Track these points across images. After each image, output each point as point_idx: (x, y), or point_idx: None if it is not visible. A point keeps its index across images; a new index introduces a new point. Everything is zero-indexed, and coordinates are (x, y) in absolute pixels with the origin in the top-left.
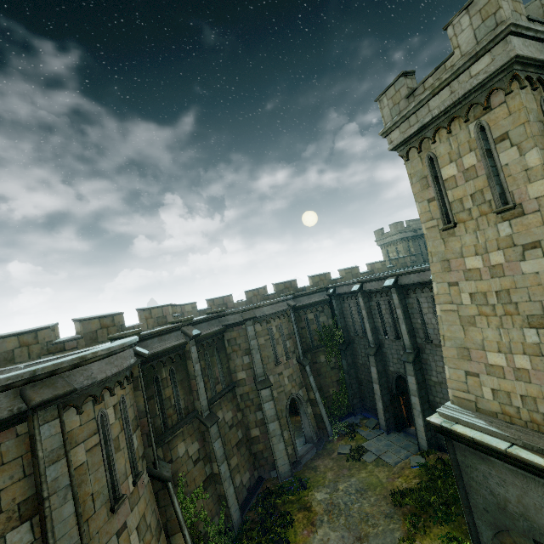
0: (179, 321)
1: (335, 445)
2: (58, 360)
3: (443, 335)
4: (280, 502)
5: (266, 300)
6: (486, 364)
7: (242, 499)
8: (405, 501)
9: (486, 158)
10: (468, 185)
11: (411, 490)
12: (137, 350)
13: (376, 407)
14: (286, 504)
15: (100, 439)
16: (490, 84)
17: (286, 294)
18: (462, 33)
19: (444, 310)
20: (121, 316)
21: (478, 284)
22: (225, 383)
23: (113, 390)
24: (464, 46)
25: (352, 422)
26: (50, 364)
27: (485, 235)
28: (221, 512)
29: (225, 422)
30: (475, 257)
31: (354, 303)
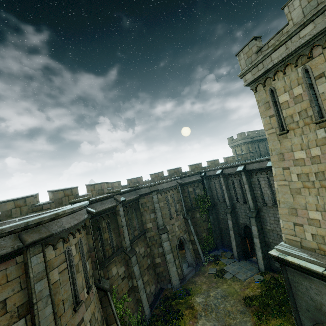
0: (112, 192)
1: (206, 268)
2: (41, 216)
3: (279, 200)
4: (174, 303)
5: (163, 179)
6: (308, 218)
7: (151, 301)
8: (252, 303)
9: (309, 89)
10: (297, 106)
11: (256, 296)
12: (88, 210)
13: (231, 245)
14: (178, 305)
15: (67, 265)
16: (312, 42)
17: (176, 176)
18: (294, 11)
19: (279, 185)
20: (77, 189)
21: (302, 168)
22: (140, 230)
23: (75, 234)
24: (295, 19)
25: (216, 254)
26: (37, 218)
27: (308, 138)
28: (138, 310)
29: (140, 254)
30: (301, 152)
31: (217, 181)
